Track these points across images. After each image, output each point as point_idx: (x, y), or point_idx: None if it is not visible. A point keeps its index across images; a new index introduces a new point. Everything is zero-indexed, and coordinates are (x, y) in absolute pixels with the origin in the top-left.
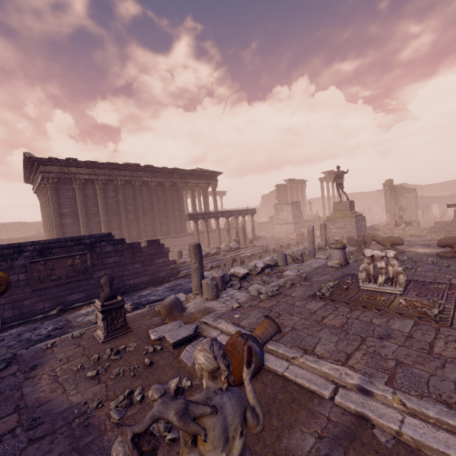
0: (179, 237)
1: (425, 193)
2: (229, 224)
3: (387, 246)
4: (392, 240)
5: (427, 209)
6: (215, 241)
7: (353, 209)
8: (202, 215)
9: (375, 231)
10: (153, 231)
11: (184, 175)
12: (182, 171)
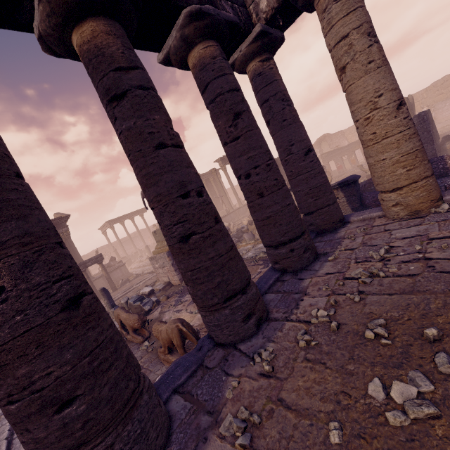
0: None
1: (348, 138)
2: None
3: (129, 332)
4: (128, 323)
5: (325, 170)
6: None
7: None
8: None
9: (243, 236)
10: None
11: None
12: None
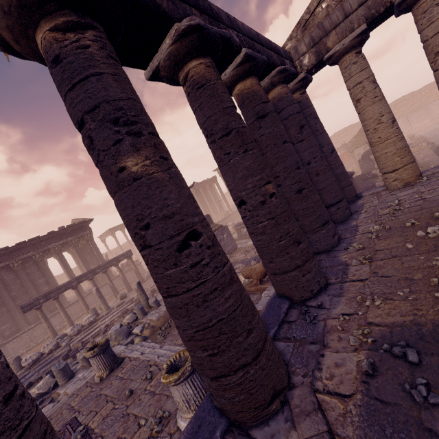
0: (55, 315)
1: None
2: (94, 285)
3: None
4: None
5: None
6: (111, 295)
7: (210, 223)
8: (46, 296)
9: None
10: (15, 326)
11: (38, 244)
12: (31, 241)
